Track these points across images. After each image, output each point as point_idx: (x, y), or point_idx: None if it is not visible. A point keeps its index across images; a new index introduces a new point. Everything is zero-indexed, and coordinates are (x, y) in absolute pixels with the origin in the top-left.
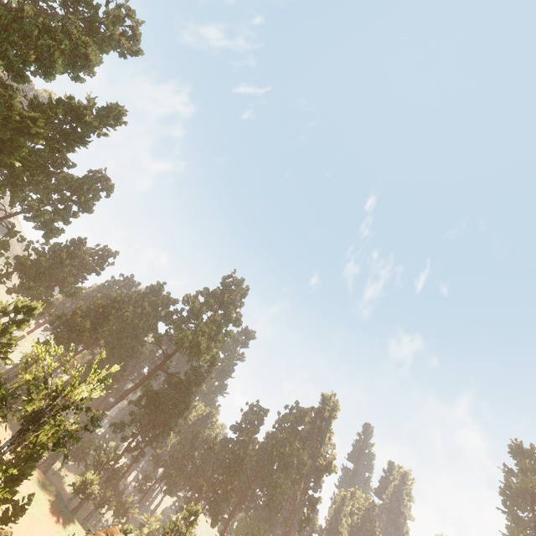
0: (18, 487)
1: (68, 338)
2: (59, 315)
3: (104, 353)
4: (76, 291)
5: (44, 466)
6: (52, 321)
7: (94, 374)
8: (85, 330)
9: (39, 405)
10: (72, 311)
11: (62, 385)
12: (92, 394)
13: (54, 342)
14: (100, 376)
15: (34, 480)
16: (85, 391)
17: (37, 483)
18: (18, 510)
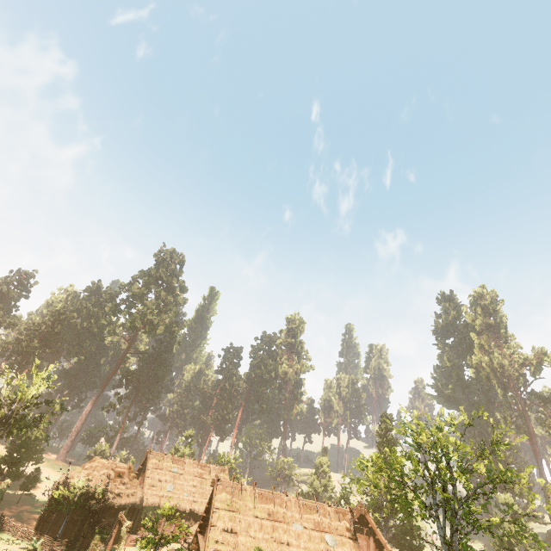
0: (19, 466)
1: (26, 362)
2: (3, 347)
3: (37, 360)
4: (11, 321)
5: (61, 457)
6: (1, 354)
7: (37, 377)
8: (35, 349)
9: (1, 413)
10: (15, 339)
11: (13, 394)
12: (39, 390)
13: (12, 370)
14: (42, 376)
15: (55, 467)
16: (34, 390)
17: (58, 468)
18: (31, 480)
